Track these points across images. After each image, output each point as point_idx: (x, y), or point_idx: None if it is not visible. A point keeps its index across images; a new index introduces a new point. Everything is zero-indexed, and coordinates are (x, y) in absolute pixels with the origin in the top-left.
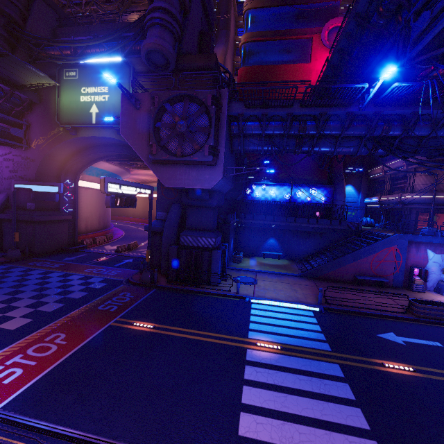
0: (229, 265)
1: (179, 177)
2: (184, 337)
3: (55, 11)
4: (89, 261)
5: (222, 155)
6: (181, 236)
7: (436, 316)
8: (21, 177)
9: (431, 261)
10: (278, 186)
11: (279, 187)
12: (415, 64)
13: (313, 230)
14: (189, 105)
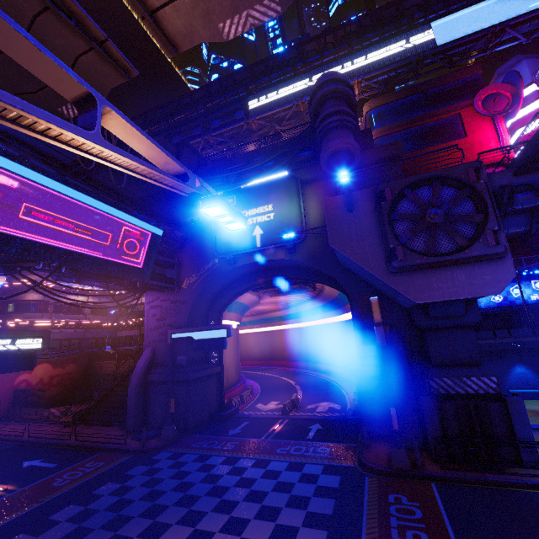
0: None
1: (436, 285)
2: None
3: (195, 155)
4: (263, 433)
5: (503, 243)
6: (430, 378)
7: None
8: (169, 325)
9: None
10: None
11: None
12: None
13: None
14: (432, 189)
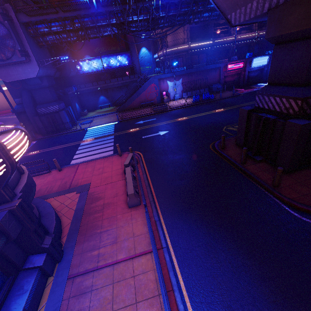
0: (79, 118)
1: (12, 74)
2: (54, 149)
3: None
4: None
5: (31, 54)
6: (37, 109)
7: (161, 110)
8: None
9: (170, 86)
10: (97, 59)
11: (97, 60)
12: None
13: (122, 85)
14: None
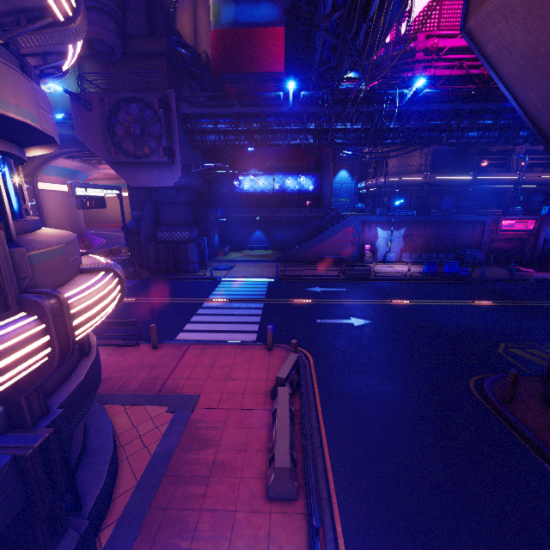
0: (213, 258)
1: (142, 177)
2: (160, 302)
3: None
4: None
5: (178, 155)
6: (157, 232)
7: (358, 275)
8: None
9: (380, 237)
10: (266, 176)
11: (267, 177)
12: (324, 71)
13: (295, 219)
14: (139, 107)
